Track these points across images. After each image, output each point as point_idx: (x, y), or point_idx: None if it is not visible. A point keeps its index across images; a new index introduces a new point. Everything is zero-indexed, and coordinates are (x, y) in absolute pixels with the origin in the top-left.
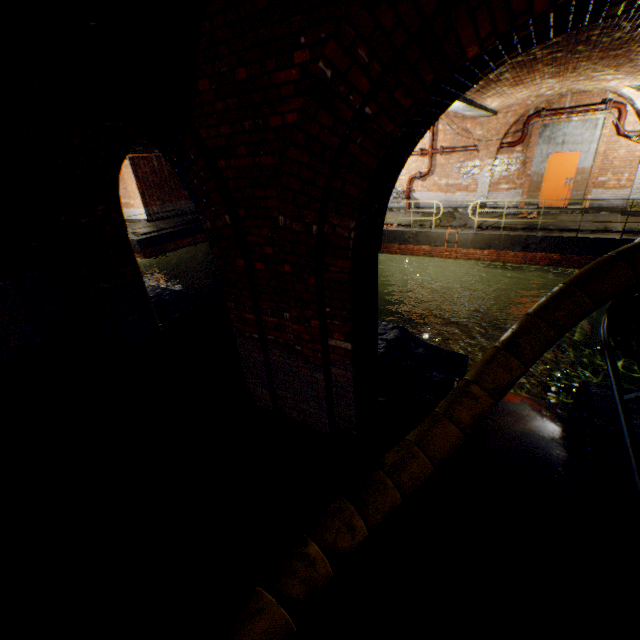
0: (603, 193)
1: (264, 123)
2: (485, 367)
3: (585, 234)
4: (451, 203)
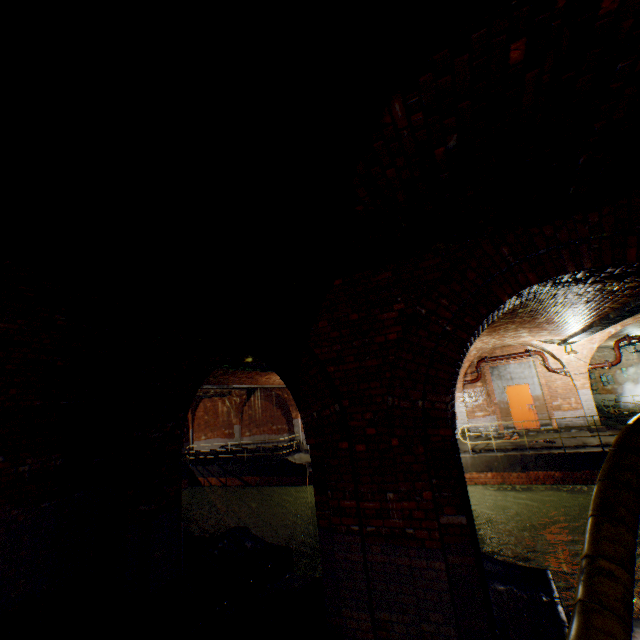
0: (563, 414)
1: (370, 340)
2: (597, 536)
3: (570, 449)
4: None
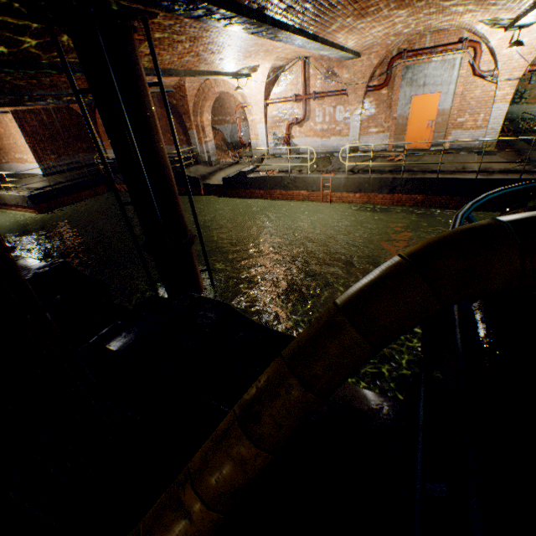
0: (462, 134)
1: None
2: (212, 452)
3: (445, 175)
4: (327, 148)
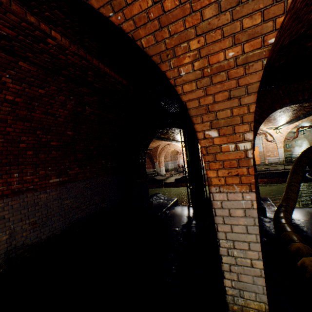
0: (270, 158)
1: None
2: (291, 178)
3: (272, 171)
4: None
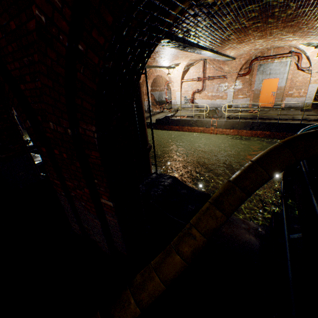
0: (291, 99)
1: (33, 59)
2: (202, 216)
3: (282, 121)
4: (214, 105)
